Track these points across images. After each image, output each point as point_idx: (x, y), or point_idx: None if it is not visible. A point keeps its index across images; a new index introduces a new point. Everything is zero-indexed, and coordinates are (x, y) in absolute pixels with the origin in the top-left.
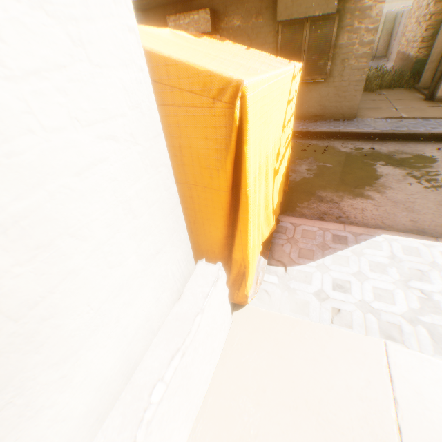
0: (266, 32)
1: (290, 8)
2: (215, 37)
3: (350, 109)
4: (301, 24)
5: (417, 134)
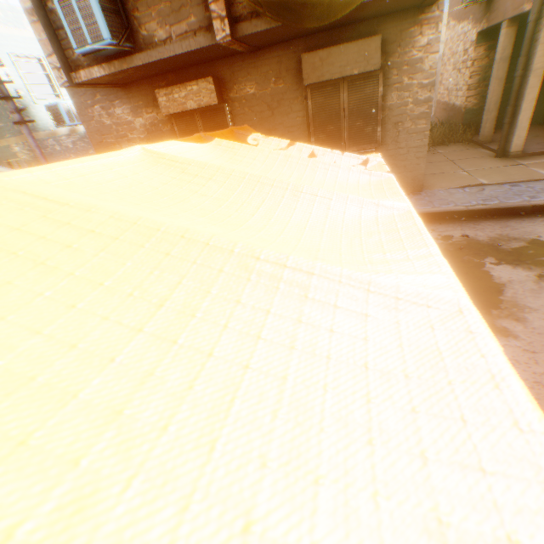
0: (291, 98)
1: (319, 68)
2: (232, 129)
3: (414, 180)
4: (335, 85)
5: (515, 207)
